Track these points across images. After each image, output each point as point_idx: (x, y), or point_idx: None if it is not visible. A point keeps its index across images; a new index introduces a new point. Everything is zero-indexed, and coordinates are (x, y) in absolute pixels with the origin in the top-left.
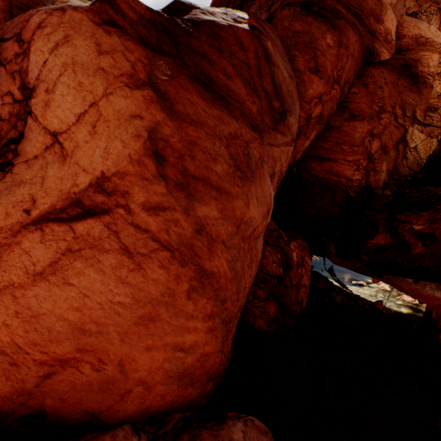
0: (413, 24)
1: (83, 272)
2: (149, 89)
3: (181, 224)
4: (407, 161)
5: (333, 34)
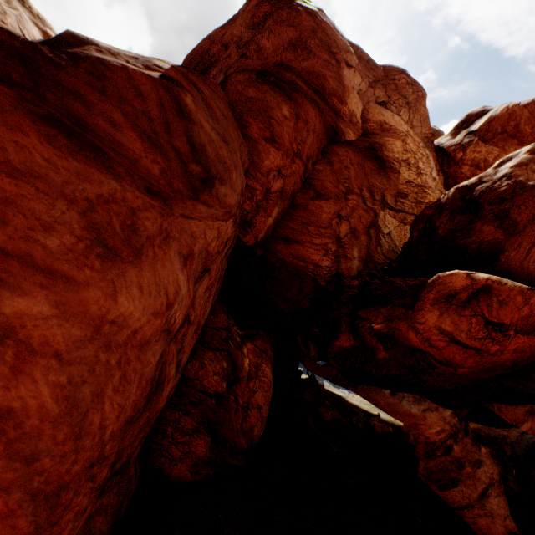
0: (378, 111)
1: None
2: None
3: None
4: (382, 248)
5: (290, 106)
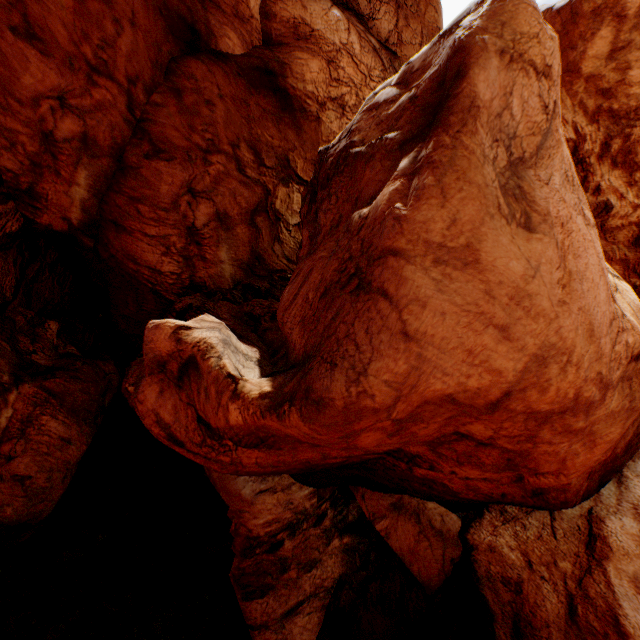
0: None
1: None
2: None
3: None
4: (284, 247)
5: None
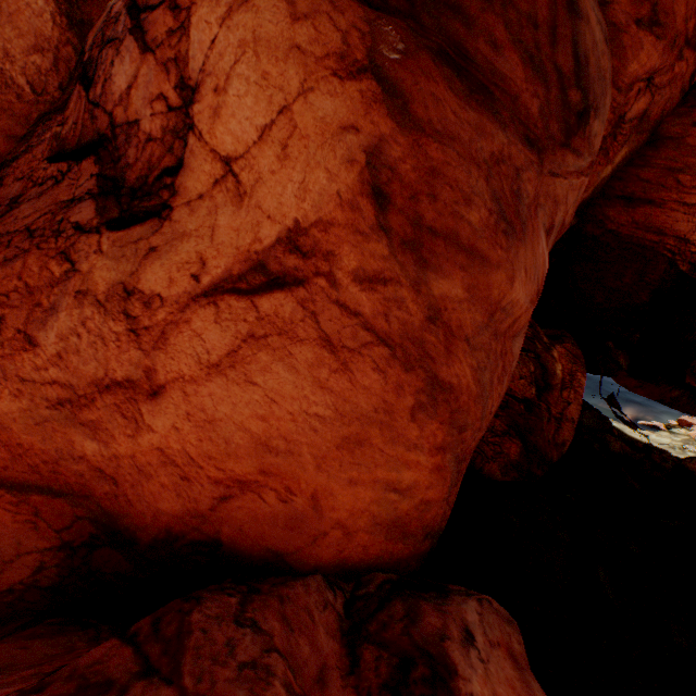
0: None
1: (269, 368)
2: (369, 78)
3: (407, 306)
4: None
5: None
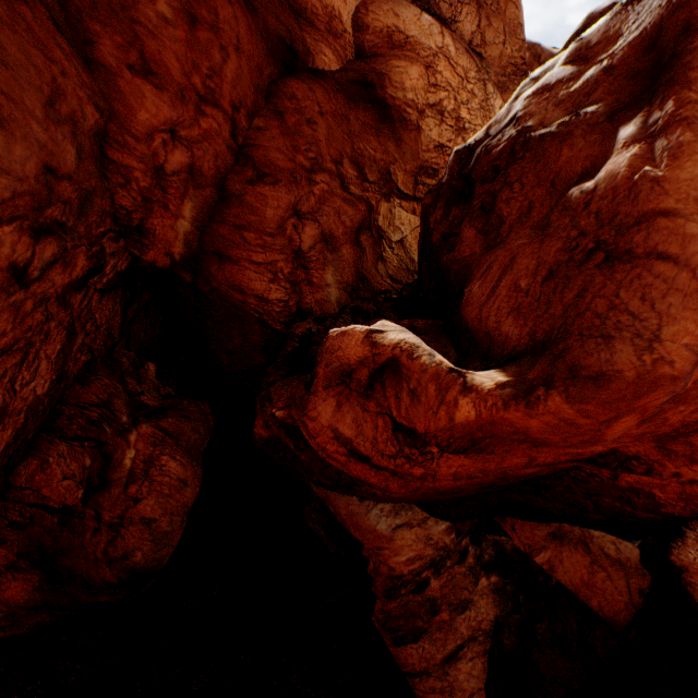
0: (390, 7)
1: None
2: None
3: None
4: (387, 266)
5: None
